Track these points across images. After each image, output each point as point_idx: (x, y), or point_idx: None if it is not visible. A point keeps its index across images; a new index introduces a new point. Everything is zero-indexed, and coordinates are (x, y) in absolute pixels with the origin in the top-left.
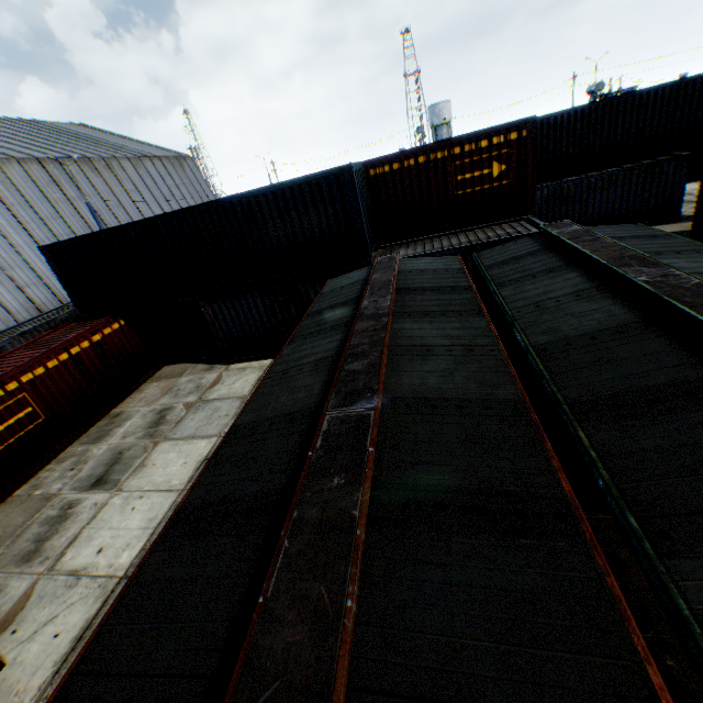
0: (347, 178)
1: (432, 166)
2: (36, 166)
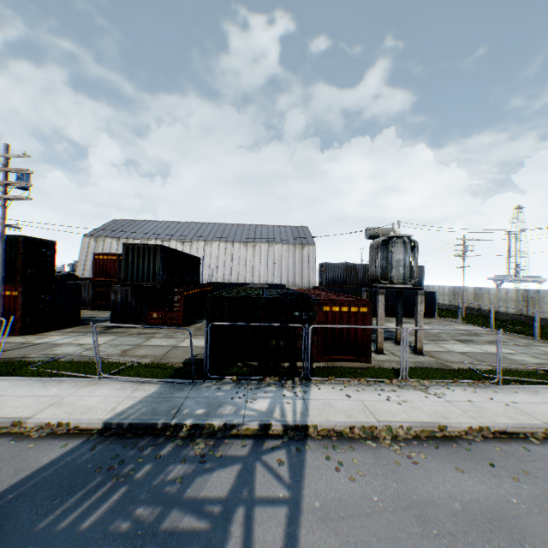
0: None
1: None
2: (223, 243)
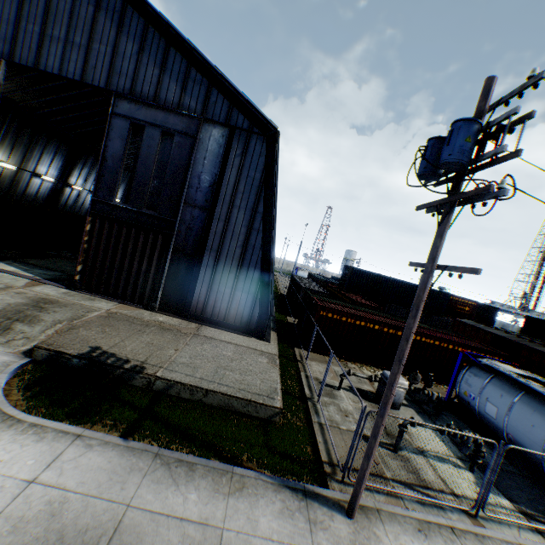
0: (448, 296)
1: (452, 300)
2: None
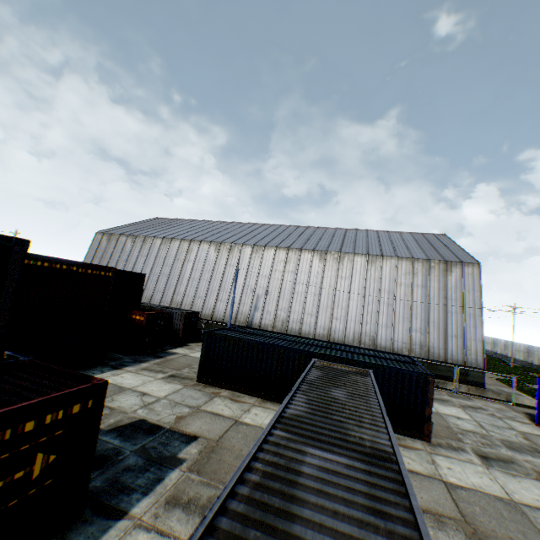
0: None
1: None
2: (283, 251)
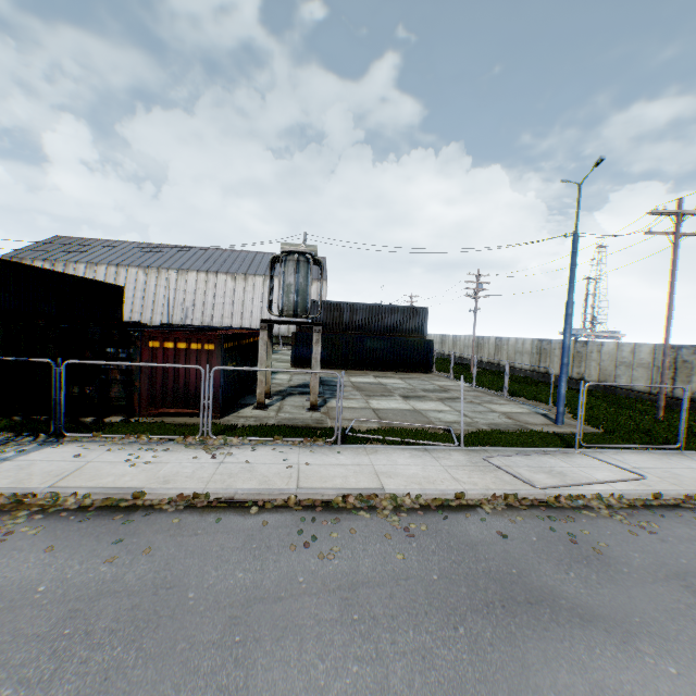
0: None
1: None
2: (204, 274)
